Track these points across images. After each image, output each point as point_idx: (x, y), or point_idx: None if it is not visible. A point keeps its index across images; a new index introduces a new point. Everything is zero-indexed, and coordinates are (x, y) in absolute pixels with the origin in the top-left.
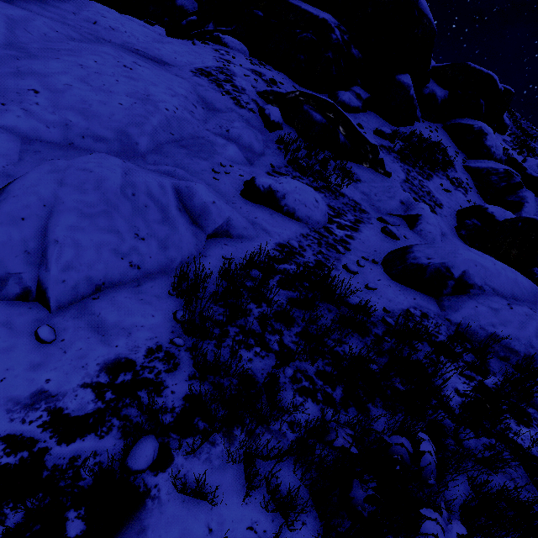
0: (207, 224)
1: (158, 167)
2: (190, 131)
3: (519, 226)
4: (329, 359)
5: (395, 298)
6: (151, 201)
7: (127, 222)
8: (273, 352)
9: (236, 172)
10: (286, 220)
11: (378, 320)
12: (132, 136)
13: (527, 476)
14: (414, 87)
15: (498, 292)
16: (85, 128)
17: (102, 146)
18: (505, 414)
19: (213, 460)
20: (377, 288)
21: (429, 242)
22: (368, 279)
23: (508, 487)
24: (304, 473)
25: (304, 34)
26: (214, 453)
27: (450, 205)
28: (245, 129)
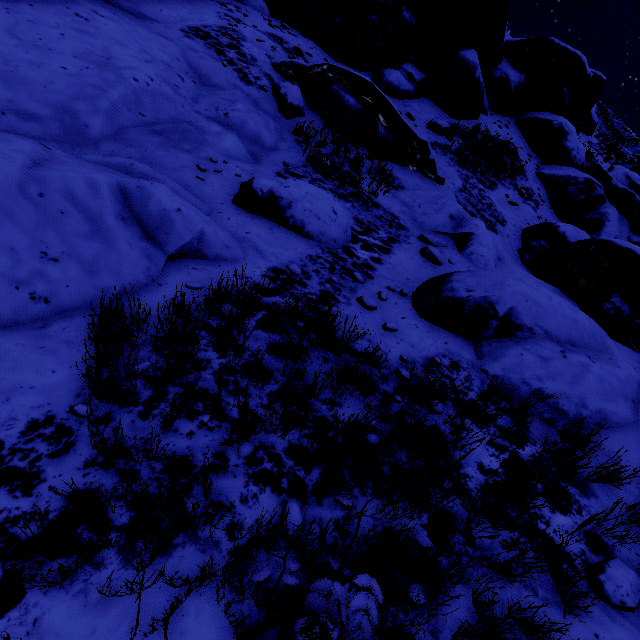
0: (168, 239)
1: (107, 159)
2: (170, 112)
3: (590, 250)
4: (311, 428)
5: (420, 343)
6: (72, 205)
7: (28, 235)
8: (229, 421)
9: (231, 171)
10: (290, 237)
11: (391, 373)
12: (79, 115)
13: (553, 583)
14: (482, 67)
15: (552, 336)
16: (6, 99)
17: (32, 127)
18: (539, 497)
19: (90, 592)
20: (398, 329)
21: (480, 268)
22: (389, 317)
23: (524, 601)
24: (227, 607)
25: None
26: (96, 581)
27: (515, 222)
28: (252, 114)
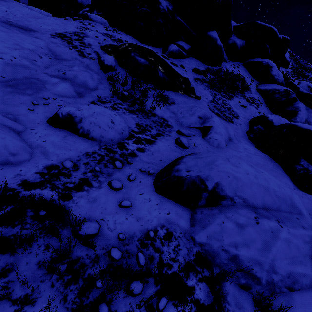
0: None
1: None
2: (25, 74)
3: (284, 131)
4: None
5: (146, 216)
6: None
7: None
8: None
9: (56, 103)
10: (78, 141)
11: (106, 252)
12: None
13: None
14: (221, 39)
15: (249, 203)
16: None
17: None
18: None
19: None
20: (131, 205)
21: (215, 148)
22: (130, 194)
23: None
24: None
25: (142, 8)
26: None
27: (245, 116)
28: (82, 71)
